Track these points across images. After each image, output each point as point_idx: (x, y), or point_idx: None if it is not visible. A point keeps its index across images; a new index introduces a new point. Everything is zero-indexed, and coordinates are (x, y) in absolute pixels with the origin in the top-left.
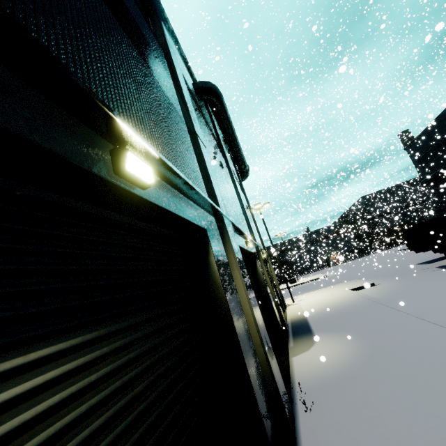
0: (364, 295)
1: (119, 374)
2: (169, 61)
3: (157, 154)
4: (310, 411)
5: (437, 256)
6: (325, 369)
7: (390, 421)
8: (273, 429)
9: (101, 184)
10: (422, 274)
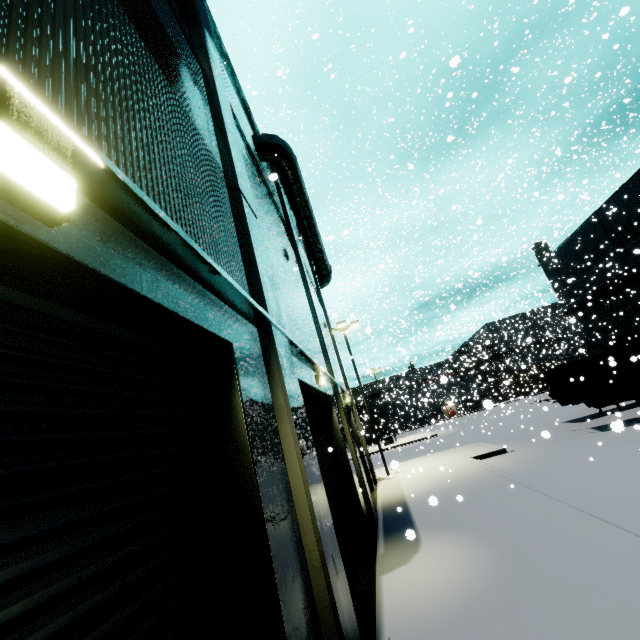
0: (492, 468)
1: None
2: (209, 82)
3: (97, 156)
4: None
5: (590, 412)
6: (436, 603)
7: None
8: None
9: None
10: (573, 437)
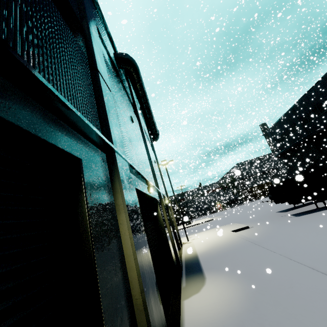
0: (242, 236)
1: None
2: (81, 7)
3: None
4: None
5: (289, 207)
6: (215, 318)
7: None
8: None
9: None
10: (282, 220)
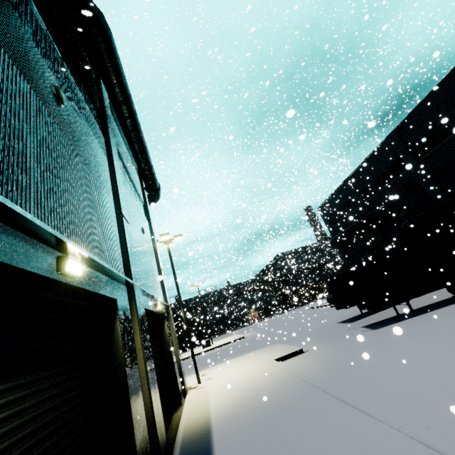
0: (297, 373)
1: None
2: None
3: None
4: None
5: (354, 314)
6: None
7: None
8: None
9: None
10: (353, 336)
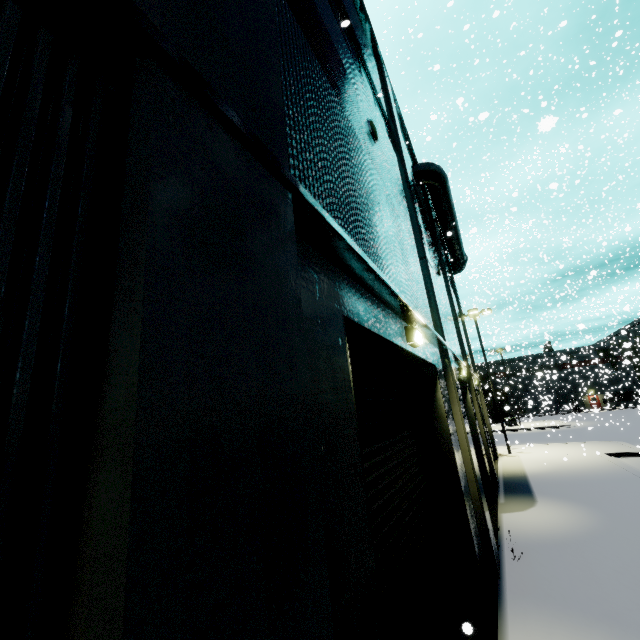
0: (624, 465)
1: (406, 462)
2: (404, 175)
3: (425, 323)
4: (518, 559)
5: None
6: (543, 532)
7: (606, 584)
8: (480, 554)
9: (401, 351)
10: None
